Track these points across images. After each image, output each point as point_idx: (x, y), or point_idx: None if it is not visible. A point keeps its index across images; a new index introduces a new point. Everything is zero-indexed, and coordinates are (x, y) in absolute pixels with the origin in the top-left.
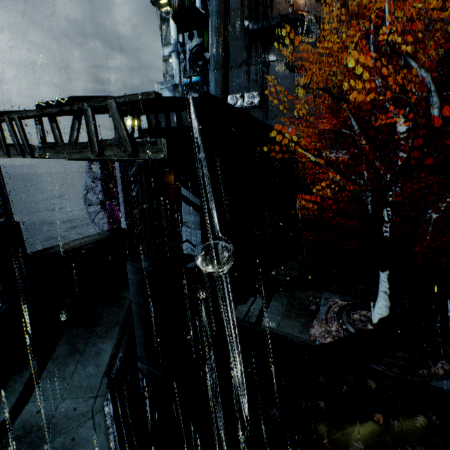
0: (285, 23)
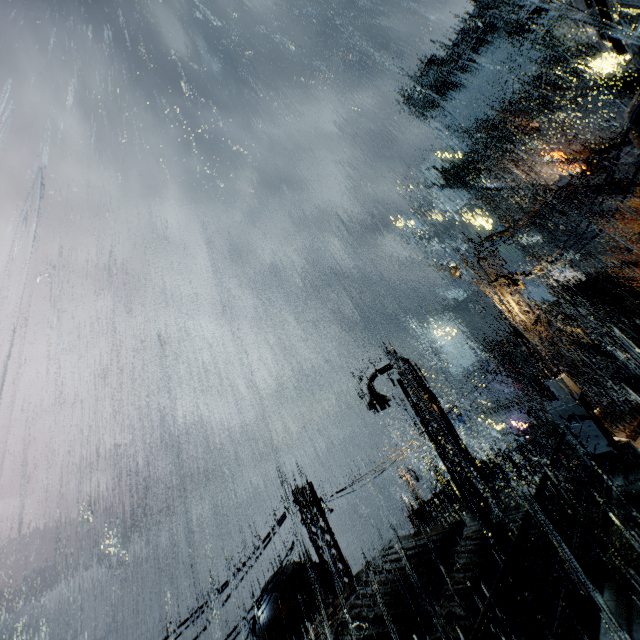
0: (570, 204)
